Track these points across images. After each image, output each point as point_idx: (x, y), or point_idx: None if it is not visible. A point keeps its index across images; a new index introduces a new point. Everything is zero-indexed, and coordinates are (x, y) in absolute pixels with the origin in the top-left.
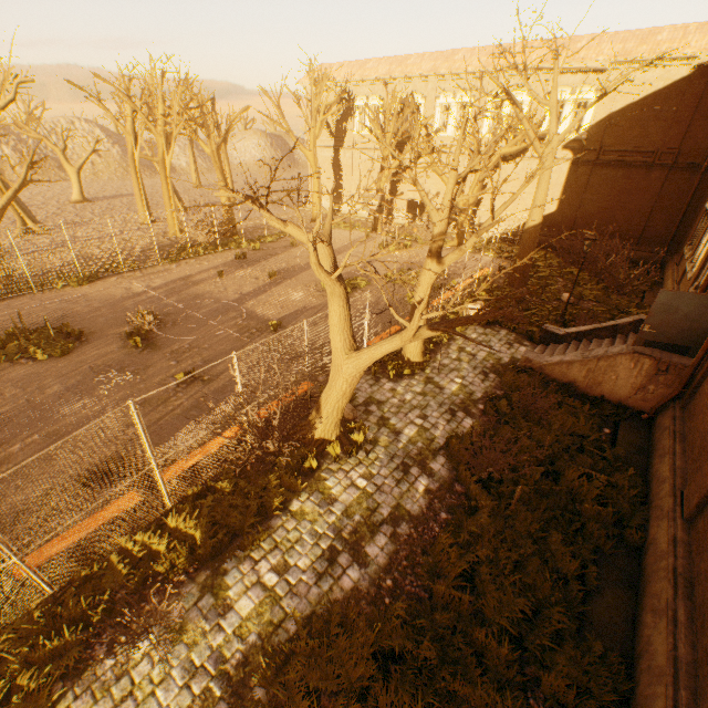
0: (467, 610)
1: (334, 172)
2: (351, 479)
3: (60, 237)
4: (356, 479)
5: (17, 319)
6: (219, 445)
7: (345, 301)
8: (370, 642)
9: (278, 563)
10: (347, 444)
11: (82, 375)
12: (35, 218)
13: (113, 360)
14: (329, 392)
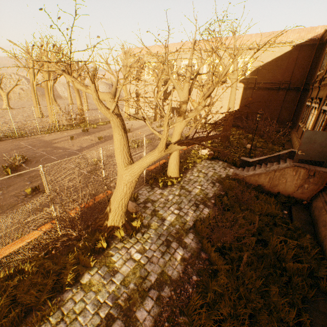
0: None
1: (136, 95)
2: (130, 254)
3: None
4: (134, 254)
5: None
6: (37, 234)
7: (123, 131)
8: None
9: None
10: (130, 228)
11: None
12: None
13: None
14: (115, 193)
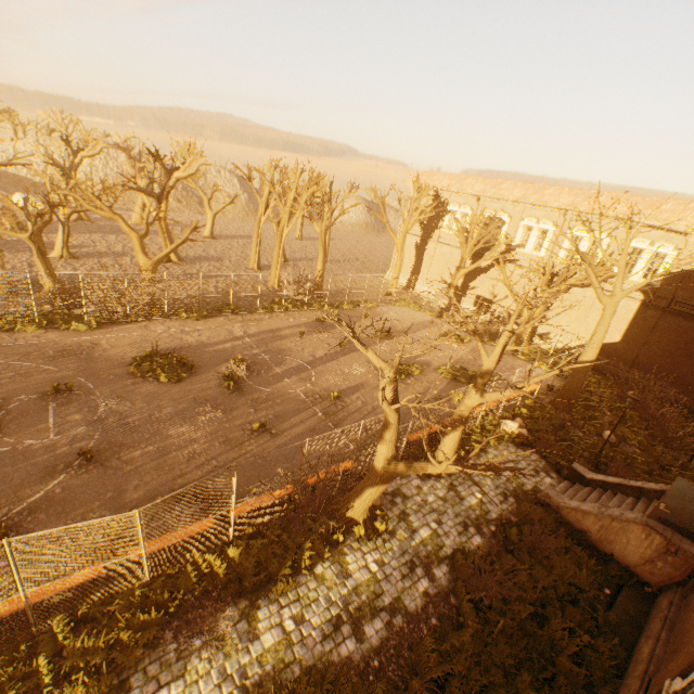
0: None
1: (416, 256)
2: (366, 561)
3: (189, 269)
4: (370, 562)
5: (151, 340)
6: (274, 498)
7: (396, 421)
8: None
9: (297, 614)
10: (370, 528)
11: (188, 403)
12: (177, 251)
13: (210, 395)
14: (366, 483)
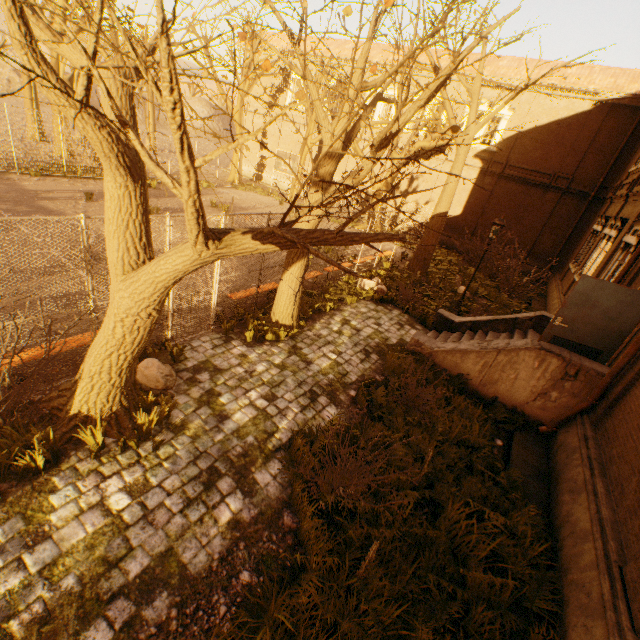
0: None
1: (261, 139)
2: (102, 493)
3: None
4: (113, 494)
5: None
6: None
7: (127, 175)
8: None
9: None
10: (130, 427)
11: None
12: None
13: None
14: (97, 337)
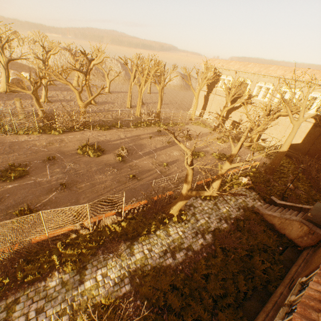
0: (202, 285)
1: (204, 101)
2: (177, 230)
3: (100, 107)
4: (179, 231)
5: (85, 139)
6: (139, 204)
7: (192, 174)
8: (170, 280)
9: (149, 248)
10: (179, 218)
11: (102, 166)
12: (94, 99)
13: (111, 163)
14: (178, 199)
